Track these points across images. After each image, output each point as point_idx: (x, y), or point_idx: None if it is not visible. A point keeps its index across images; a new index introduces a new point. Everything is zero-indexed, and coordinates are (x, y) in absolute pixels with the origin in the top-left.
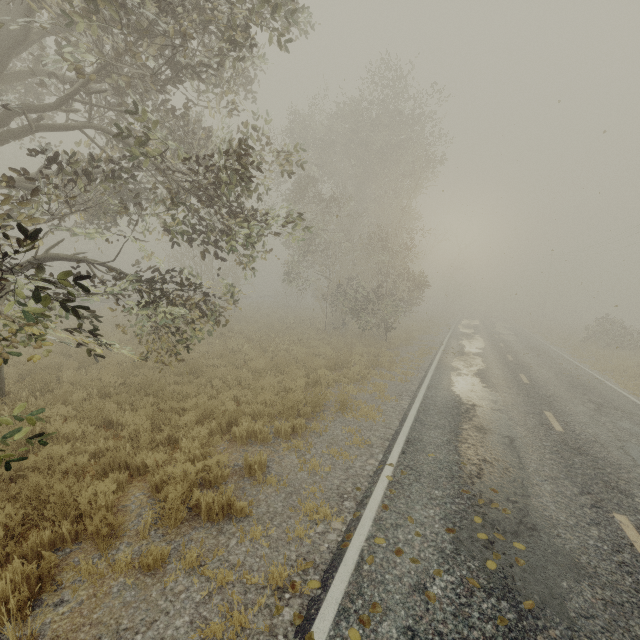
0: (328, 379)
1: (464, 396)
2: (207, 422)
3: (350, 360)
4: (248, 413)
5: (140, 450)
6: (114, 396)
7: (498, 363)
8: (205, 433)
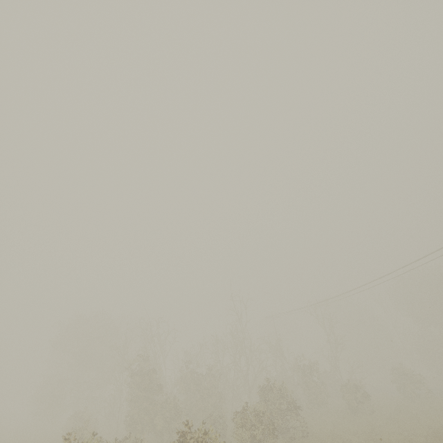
0: None
1: None
2: None
3: None
4: None
5: None
6: None
7: None
8: None
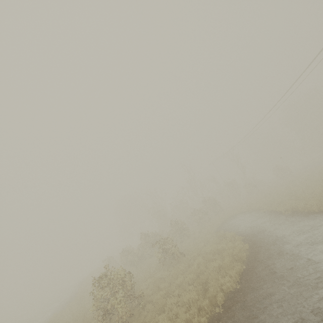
0: None
1: None
2: None
3: None
4: None
5: None
6: None
7: None
8: None
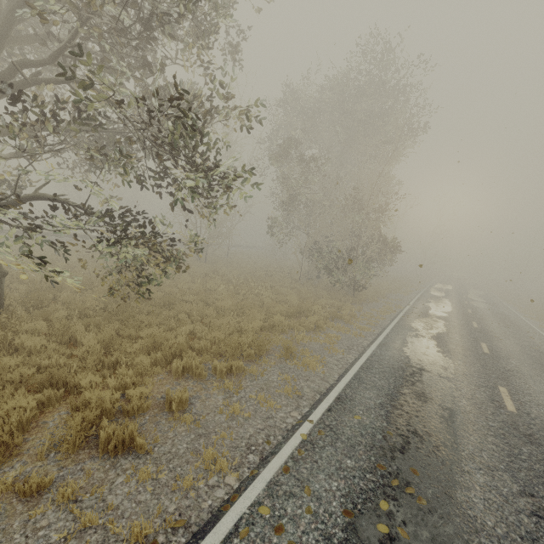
0: (284, 325)
1: (414, 358)
2: (156, 352)
3: (312, 310)
4: (197, 348)
5: (86, 370)
6: (86, 318)
7: (460, 329)
8: (149, 362)
